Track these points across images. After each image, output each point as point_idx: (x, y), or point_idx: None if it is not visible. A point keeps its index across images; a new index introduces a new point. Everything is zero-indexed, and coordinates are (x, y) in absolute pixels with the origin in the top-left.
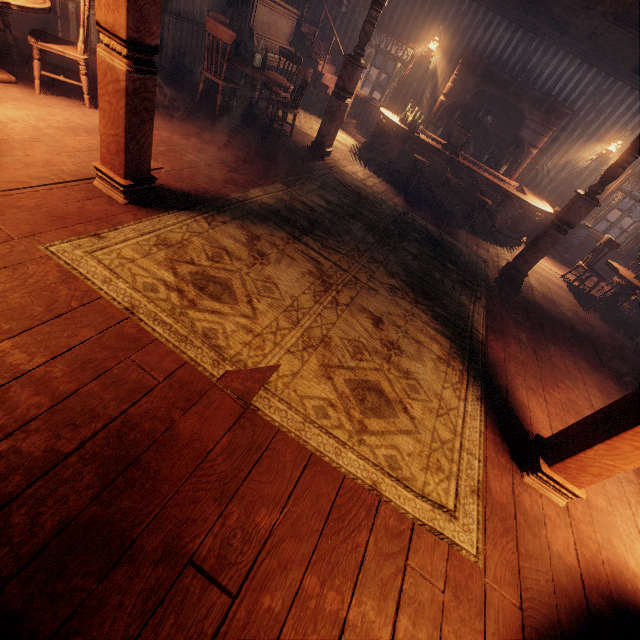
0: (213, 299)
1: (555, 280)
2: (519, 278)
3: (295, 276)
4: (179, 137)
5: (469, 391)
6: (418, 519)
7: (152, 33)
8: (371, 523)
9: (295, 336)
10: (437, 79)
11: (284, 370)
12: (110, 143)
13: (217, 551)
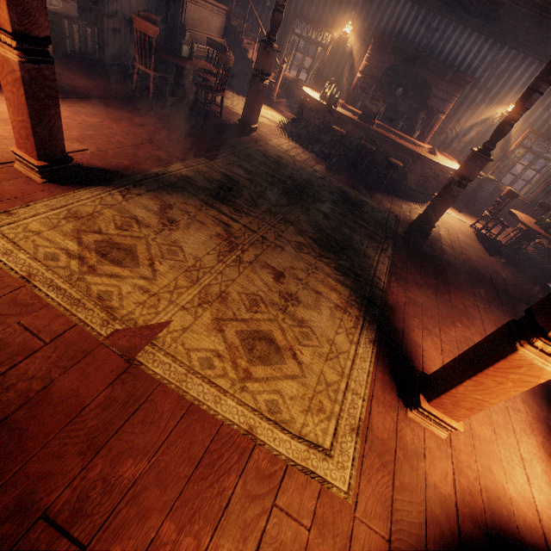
0: (114, 264)
1: (464, 229)
2: (427, 229)
3: (202, 239)
4: (110, 122)
5: (363, 335)
6: (291, 460)
7: (39, 25)
8: (242, 466)
9: (192, 293)
10: (353, 59)
11: (175, 326)
12: (20, 129)
13: (72, 504)
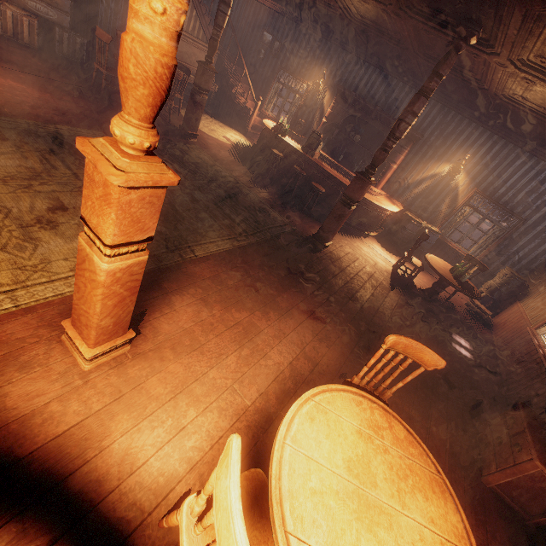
0: None
1: (381, 265)
2: (320, 247)
3: (7, 164)
4: (33, 90)
5: None
6: None
7: None
8: None
9: None
10: (324, 107)
11: None
12: None
13: None
